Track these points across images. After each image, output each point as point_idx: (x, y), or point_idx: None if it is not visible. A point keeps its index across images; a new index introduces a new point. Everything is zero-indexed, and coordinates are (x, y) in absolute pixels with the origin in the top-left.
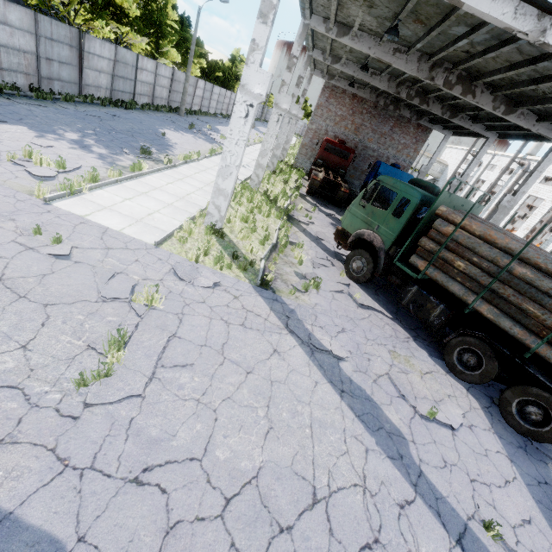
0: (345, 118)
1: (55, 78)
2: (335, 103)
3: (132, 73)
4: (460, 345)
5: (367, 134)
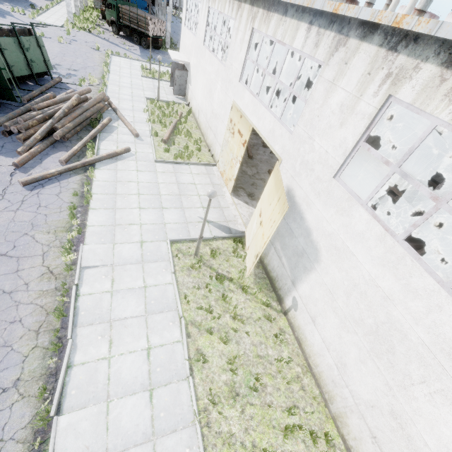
0: None
1: None
2: None
3: None
4: (134, 37)
5: None
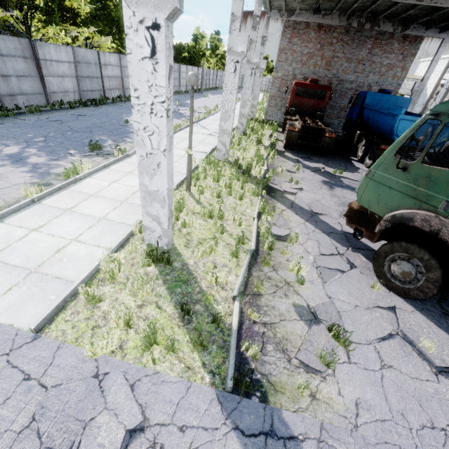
0: (313, 55)
1: (17, 93)
2: (300, 42)
3: (97, 71)
4: None
5: (341, 66)
